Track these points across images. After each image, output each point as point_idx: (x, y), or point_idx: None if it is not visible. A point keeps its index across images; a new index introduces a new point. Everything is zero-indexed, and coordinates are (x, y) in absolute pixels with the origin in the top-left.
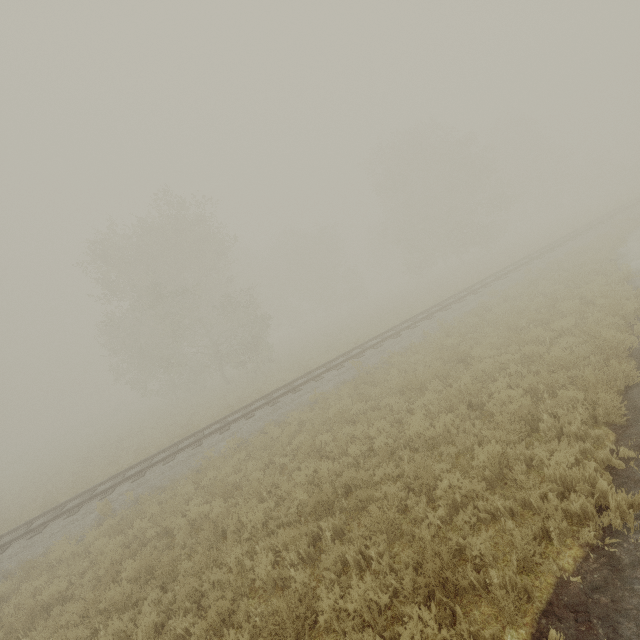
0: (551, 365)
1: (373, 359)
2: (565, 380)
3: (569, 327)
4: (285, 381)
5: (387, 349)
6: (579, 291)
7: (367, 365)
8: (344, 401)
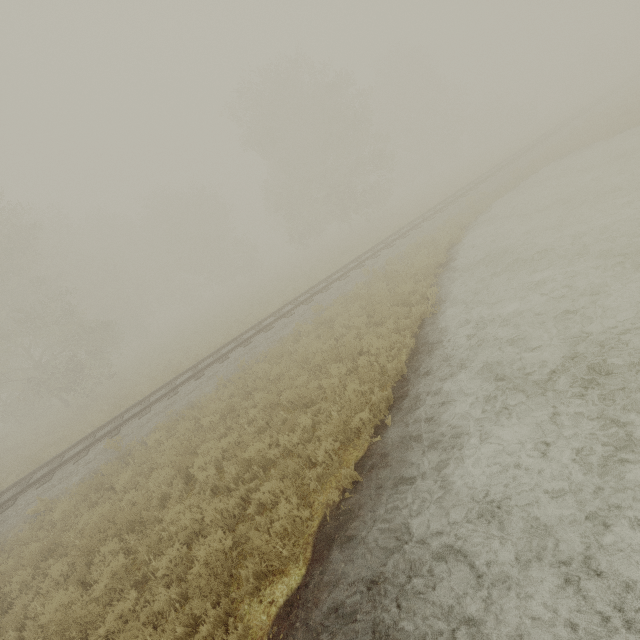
0: (208, 563)
1: (151, 423)
2: (181, 634)
3: (295, 443)
4: (91, 428)
5: (176, 402)
6: (362, 342)
7: (136, 437)
8: (32, 546)
